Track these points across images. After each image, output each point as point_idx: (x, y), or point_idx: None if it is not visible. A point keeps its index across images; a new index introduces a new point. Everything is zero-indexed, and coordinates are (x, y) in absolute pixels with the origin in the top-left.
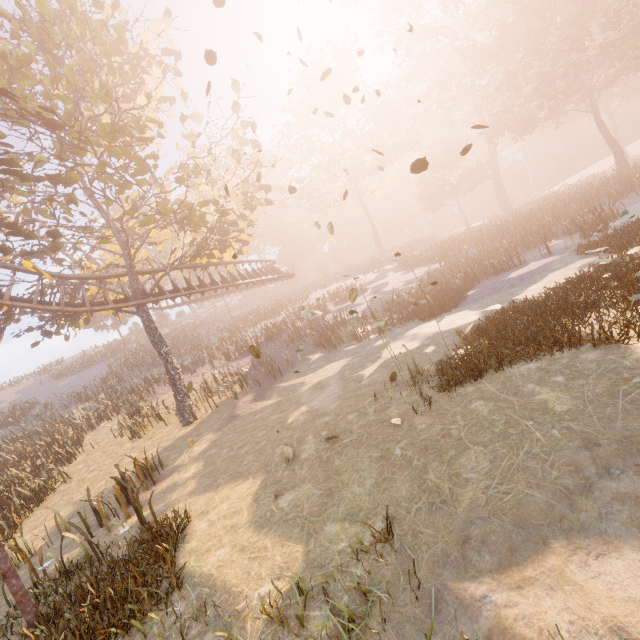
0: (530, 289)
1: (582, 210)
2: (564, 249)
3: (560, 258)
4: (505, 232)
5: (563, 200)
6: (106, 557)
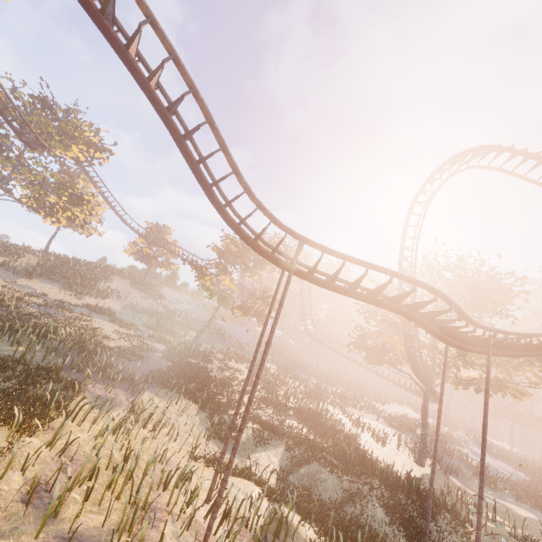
0: None
1: None
2: None
3: None
4: None
5: None
6: None
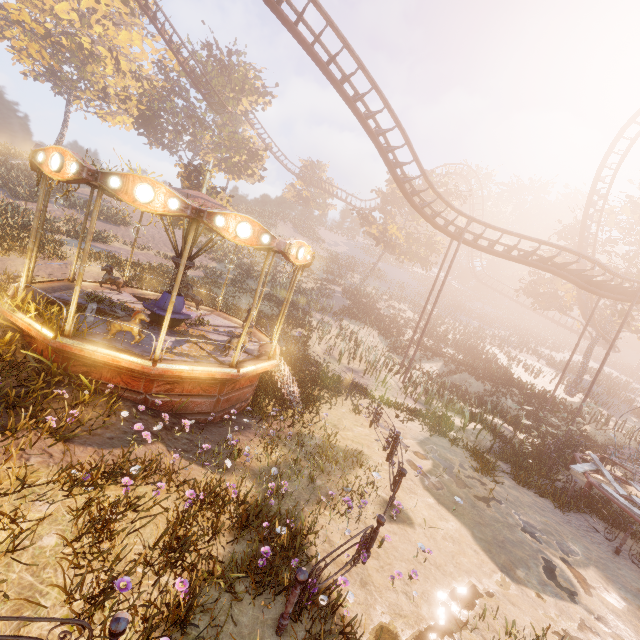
0: None
1: None
2: None
3: None
4: None
5: None
6: None
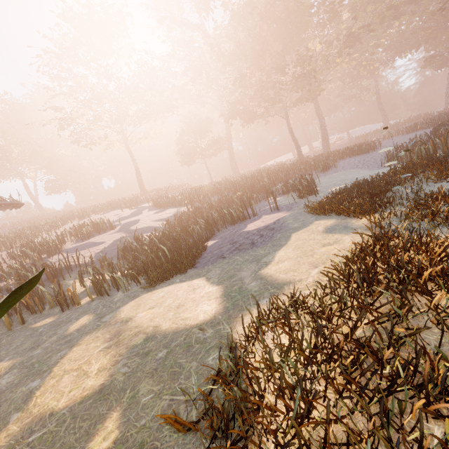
0: (280, 256)
1: (285, 178)
2: (288, 206)
3: (291, 215)
4: (237, 187)
5: (273, 170)
6: None
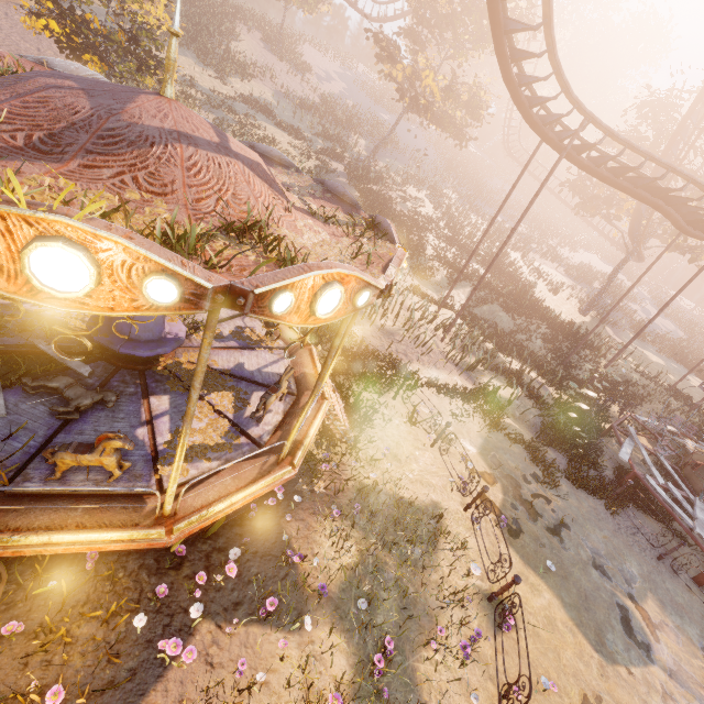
0: None
1: None
2: None
3: None
4: None
5: None
6: (669, 386)
